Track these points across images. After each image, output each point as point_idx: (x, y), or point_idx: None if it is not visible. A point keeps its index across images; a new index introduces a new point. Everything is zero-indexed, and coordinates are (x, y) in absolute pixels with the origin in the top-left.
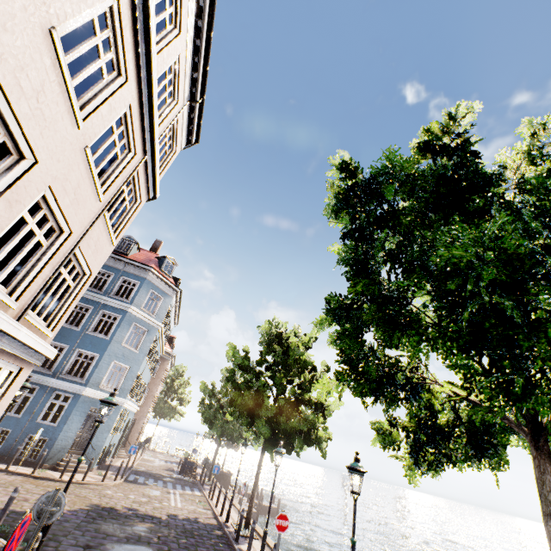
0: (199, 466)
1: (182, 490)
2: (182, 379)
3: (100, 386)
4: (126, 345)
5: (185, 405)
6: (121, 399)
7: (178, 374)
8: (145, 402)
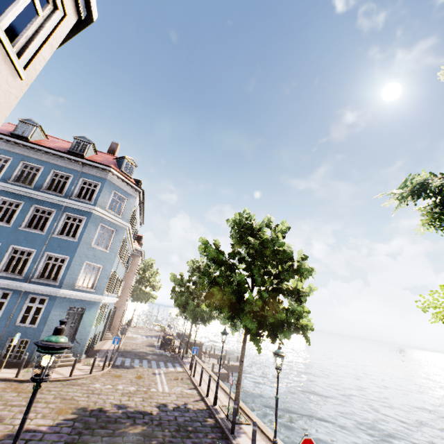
0: (174, 337)
1: (165, 368)
2: (151, 270)
3: (75, 286)
4: (96, 246)
5: (157, 290)
6: (99, 296)
7: (148, 266)
8: (122, 293)
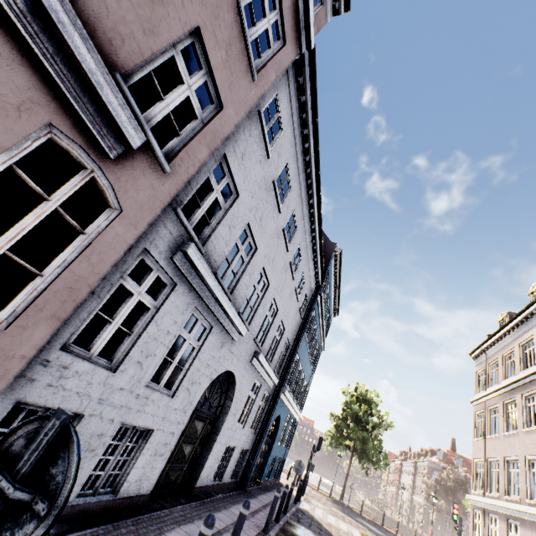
0: None
1: None
2: None
3: None
4: None
5: None
6: None
7: None
8: None
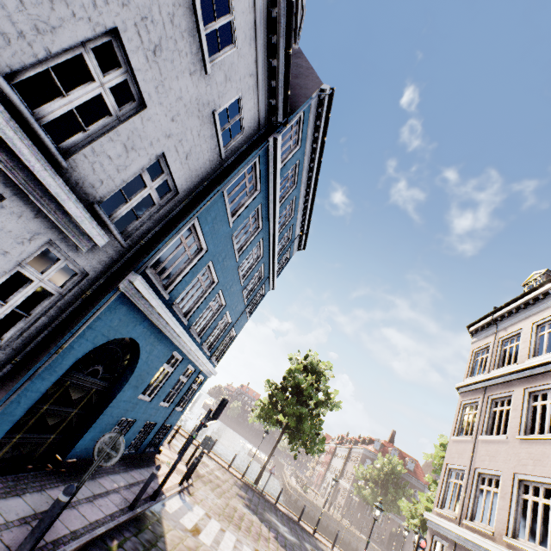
0: None
1: None
2: None
3: None
4: None
5: None
6: None
7: None
8: None
